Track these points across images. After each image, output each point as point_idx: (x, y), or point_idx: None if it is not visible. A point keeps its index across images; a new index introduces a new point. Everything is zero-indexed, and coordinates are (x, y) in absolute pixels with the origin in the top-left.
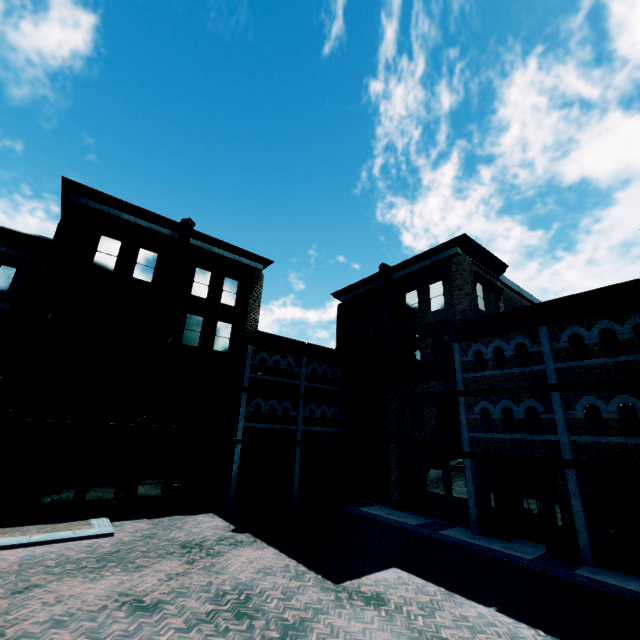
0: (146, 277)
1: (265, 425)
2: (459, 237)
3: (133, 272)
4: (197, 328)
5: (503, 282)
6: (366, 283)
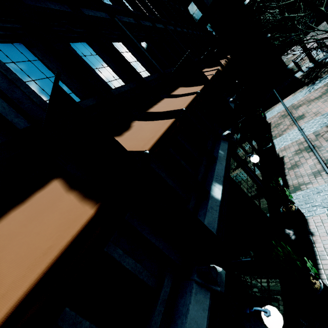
0: None
1: None
2: None
3: None
4: None
5: None
6: None
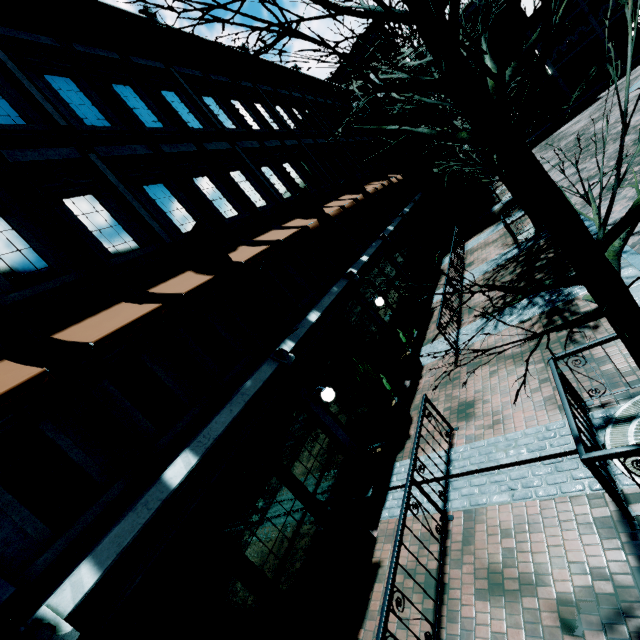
0: None
1: None
2: None
3: None
4: None
5: None
6: None
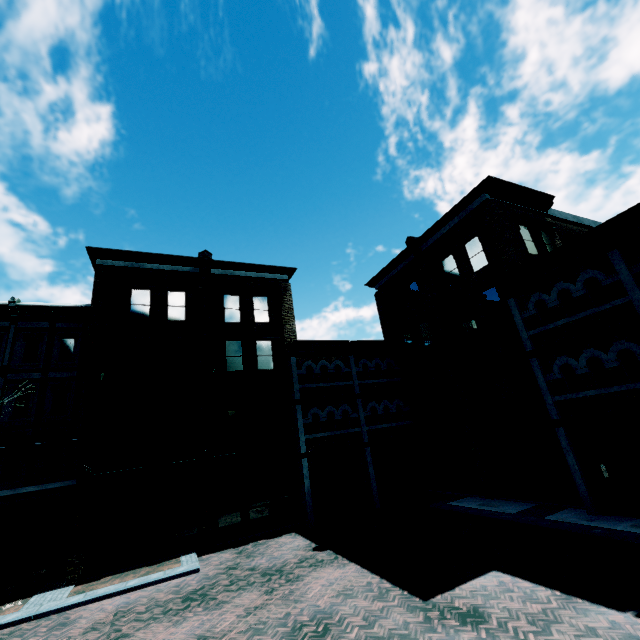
0: (180, 317)
1: (327, 433)
2: (483, 182)
3: (167, 315)
4: (238, 353)
5: (553, 216)
6: (397, 263)
